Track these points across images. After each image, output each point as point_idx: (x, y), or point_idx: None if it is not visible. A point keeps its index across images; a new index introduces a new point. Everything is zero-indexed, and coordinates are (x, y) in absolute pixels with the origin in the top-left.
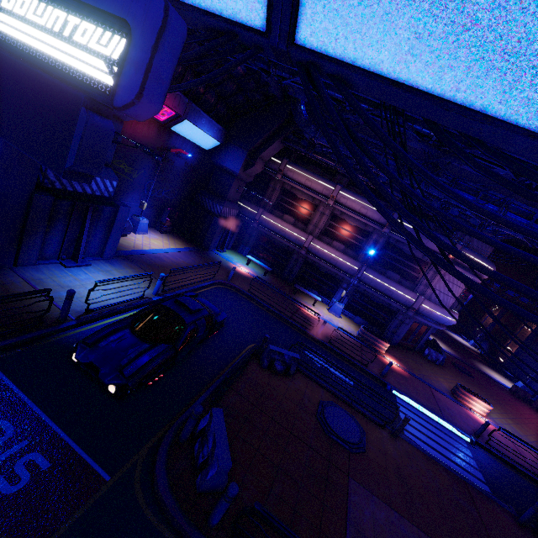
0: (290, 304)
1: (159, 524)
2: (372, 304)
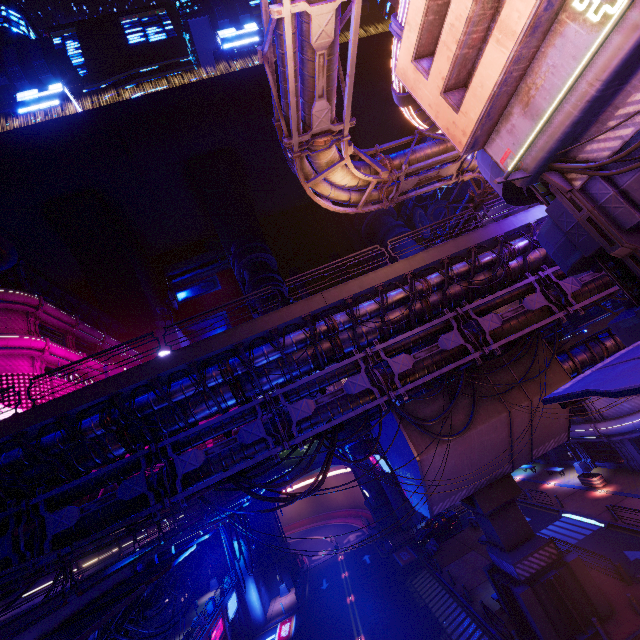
0: (533, 487)
1: (421, 561)
2: (600, 446)
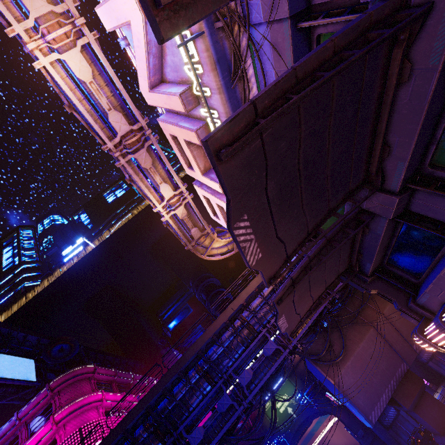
0: None
1: None
2: None
